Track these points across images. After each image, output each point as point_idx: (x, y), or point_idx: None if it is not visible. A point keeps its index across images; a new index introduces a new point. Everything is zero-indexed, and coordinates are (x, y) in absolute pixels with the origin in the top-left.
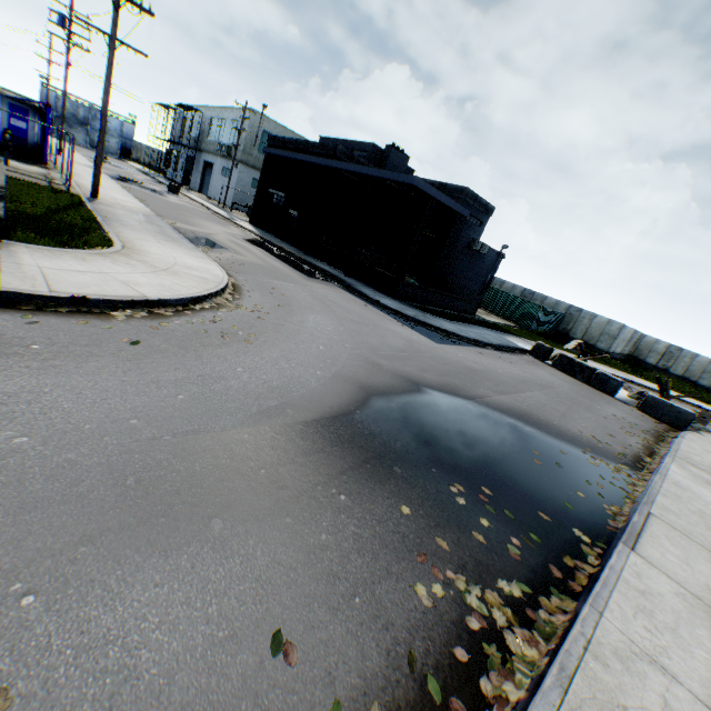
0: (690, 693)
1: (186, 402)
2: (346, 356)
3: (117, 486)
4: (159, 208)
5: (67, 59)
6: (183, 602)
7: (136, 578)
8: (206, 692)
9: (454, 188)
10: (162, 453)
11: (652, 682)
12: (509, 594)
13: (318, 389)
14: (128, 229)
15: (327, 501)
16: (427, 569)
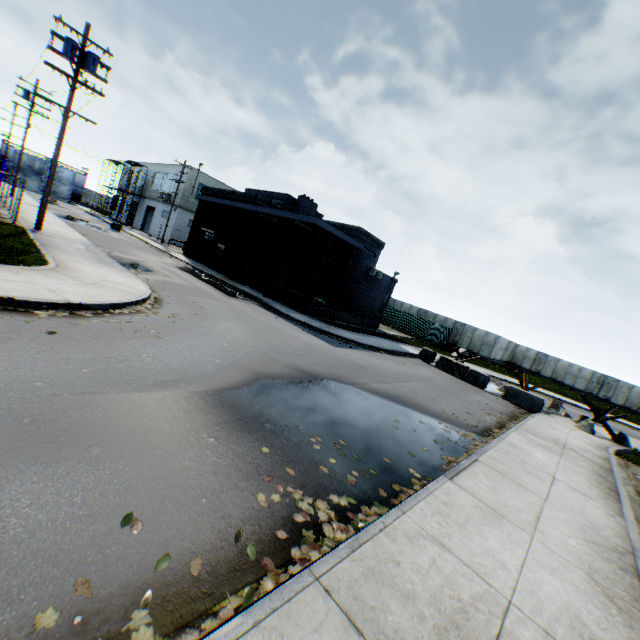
0: (458, 558)
1: (89, 374)
2: (246, 351)
3: (14, 422)
4: (99, 240)
5: (28, 122)
6: (55, 493)
7: (17, 477)
8: (60, 543)
9: (351, 227)
10: (60, 405)
11: (429, 551)
12: (336, 504)
13: (213, 371)
14: (65, 253)
15: (197, 441)
16: (271, 485)
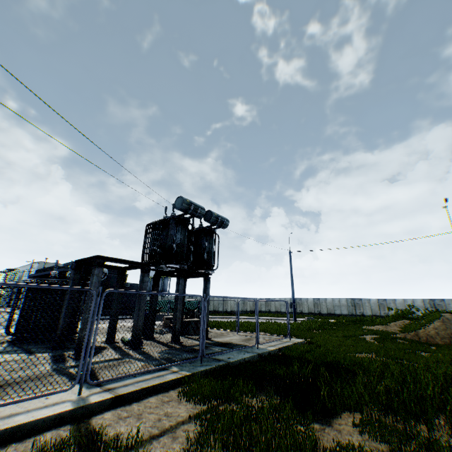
0: None
1: None
2: None
3: None
4: None
5: None
6: None
7: None
8: None
9: None
10: None
11: None
12: None
13: None
14: None
15: None
16: None
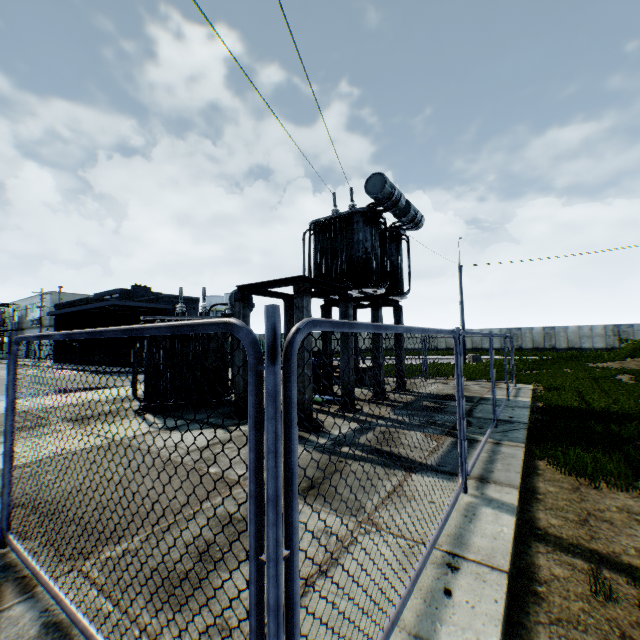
0: None
1: None
2: None
3: None
4: None
5: None
6: None
7: None
8: None
9: (162, 296)
10: None
11: None
12: None
13: None
14: None
15: None
16: None
